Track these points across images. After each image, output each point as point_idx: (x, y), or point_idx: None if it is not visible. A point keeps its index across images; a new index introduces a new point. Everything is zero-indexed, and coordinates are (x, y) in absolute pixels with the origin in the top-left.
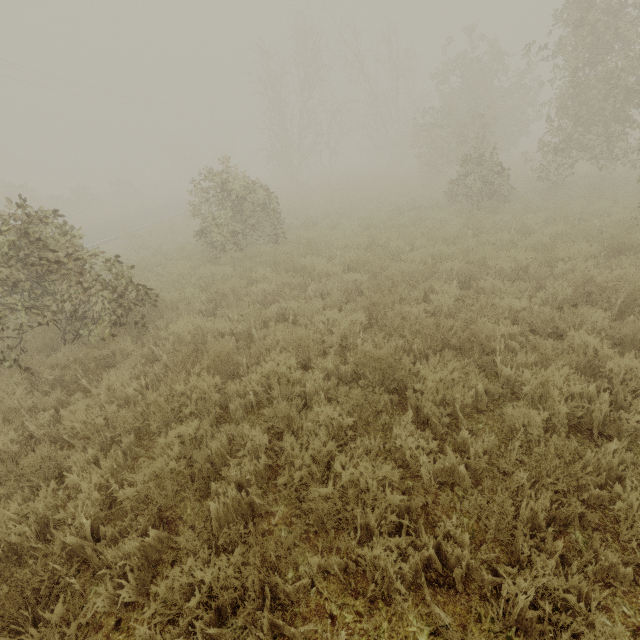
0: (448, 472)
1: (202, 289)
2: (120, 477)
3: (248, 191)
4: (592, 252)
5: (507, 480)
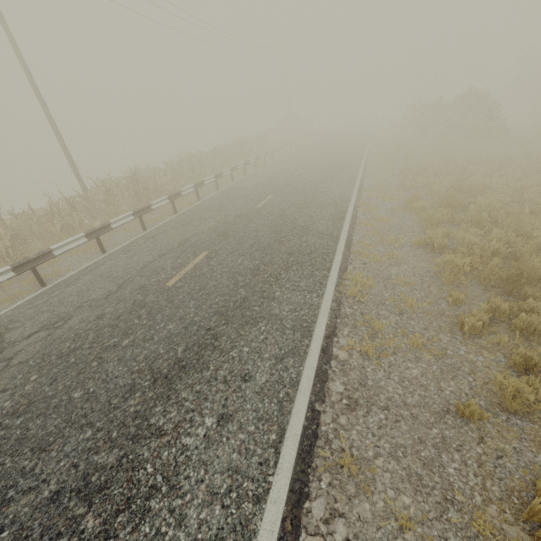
0: None
1: None
2: None
3: None
4: None
5: None
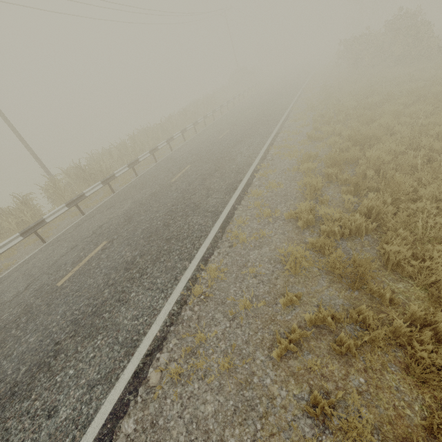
0: None
1: None
2: None
3: None
4: None
5: None
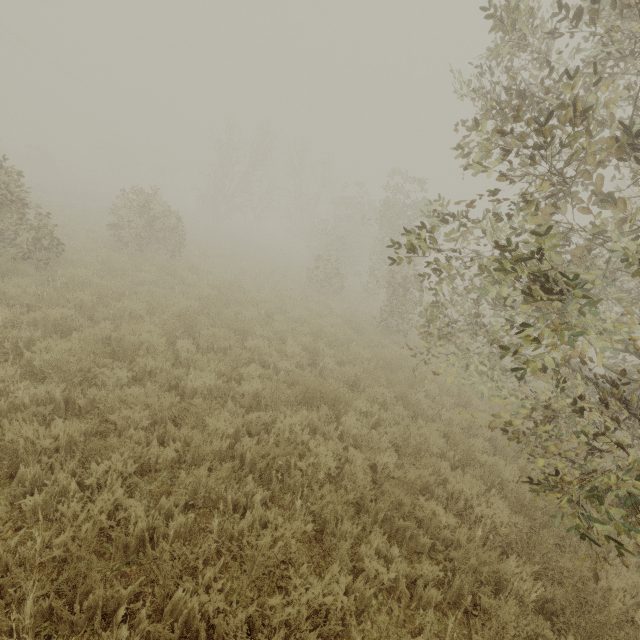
0: (195, 361)
1: (98, 263)
2: (16, 320)
3: (164, 215)
4: (339, 323)
5: (211, 357)
